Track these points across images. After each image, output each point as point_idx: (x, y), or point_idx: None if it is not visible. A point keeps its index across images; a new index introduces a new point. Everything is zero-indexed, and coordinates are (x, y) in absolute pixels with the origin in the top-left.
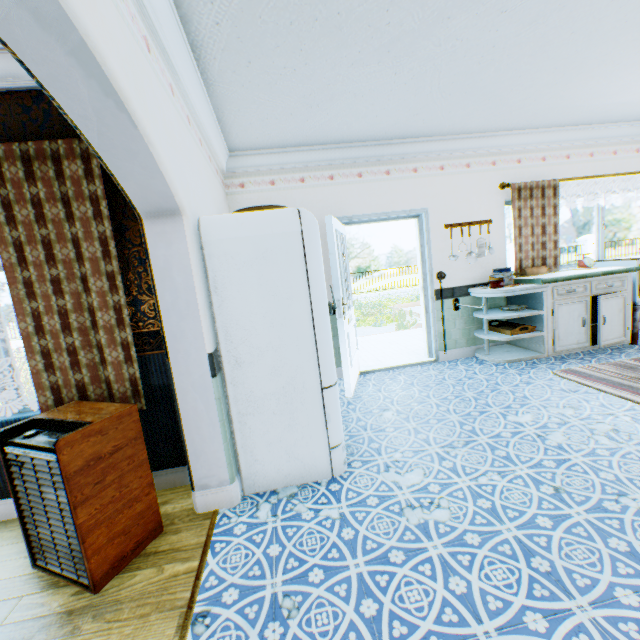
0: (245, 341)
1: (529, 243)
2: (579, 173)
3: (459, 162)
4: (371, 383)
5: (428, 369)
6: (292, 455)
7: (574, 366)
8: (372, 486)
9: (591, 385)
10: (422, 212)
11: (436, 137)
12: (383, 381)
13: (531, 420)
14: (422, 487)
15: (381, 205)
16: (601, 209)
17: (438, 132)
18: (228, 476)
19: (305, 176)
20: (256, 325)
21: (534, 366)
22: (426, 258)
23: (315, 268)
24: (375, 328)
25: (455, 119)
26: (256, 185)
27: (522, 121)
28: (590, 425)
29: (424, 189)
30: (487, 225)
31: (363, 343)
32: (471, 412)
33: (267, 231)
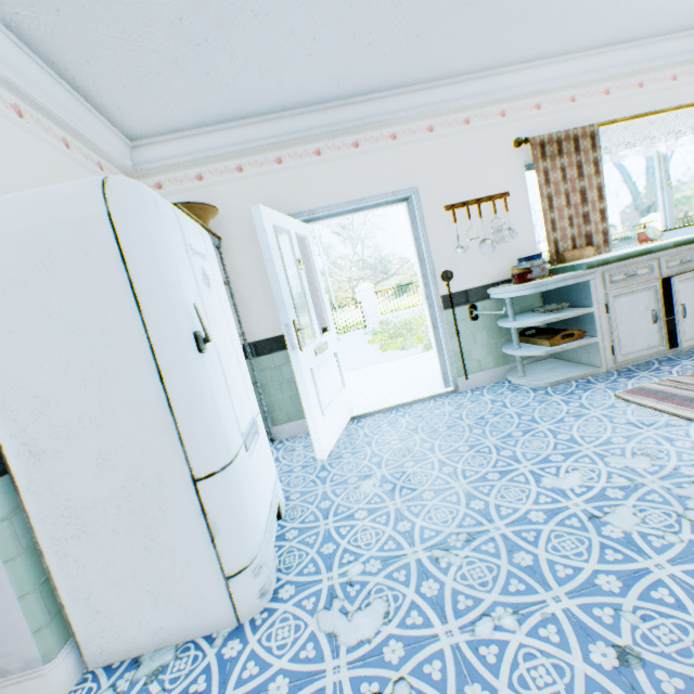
0: (40, 416)
1: (565, 217)
2: (626, 113)
3: (454, 118)
4: (362, 432)
5: (442, 404)
6: (161, 596)
7: (647, 382)
8: (291, 647)
9: (675, 412)
10: (410, 193)
11: (415, 86)
12: (379, 428)
13: (580, 484)
14: (373, 650)
15: (353, 190)
16: (663, 160)
17: (415, 76)
18: (38, 651)
19: (243, 163)
20: (55, 386)
21: (588, 387)
22: (424, 254)
23: (148, 276)
24: (403, 351)
25: (431, 49)
26: (178, 183)
27: (532, 43)
28: (680, 489)
29: (409, 161)
30: (503, 200)
31: (373, 374)
32: (488, 474)
33: (44, 219)
